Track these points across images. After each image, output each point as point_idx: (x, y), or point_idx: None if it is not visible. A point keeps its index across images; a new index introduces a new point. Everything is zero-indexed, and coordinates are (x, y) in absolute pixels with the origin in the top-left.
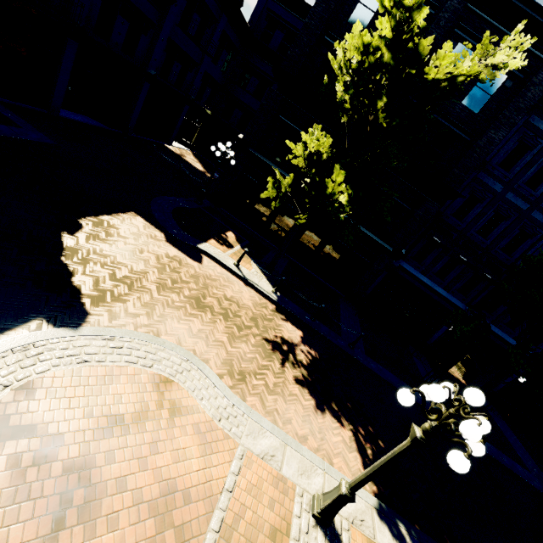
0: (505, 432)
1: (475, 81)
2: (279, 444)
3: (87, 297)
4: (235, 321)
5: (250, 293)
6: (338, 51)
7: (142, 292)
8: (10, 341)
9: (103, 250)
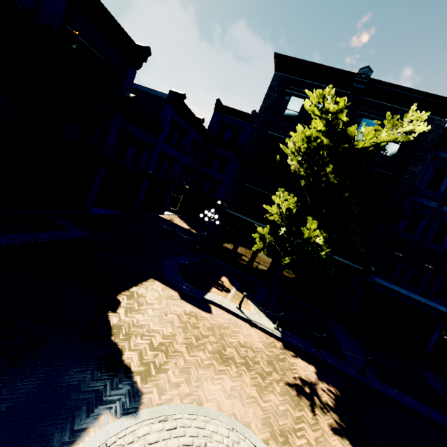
0: None
1: None
2: None
3: (137, 374)
4: (256, 369)
5: (257, 333)
6: (289, 143)
7: (176, 356)
8: (87, 444)
9: (138, 321)
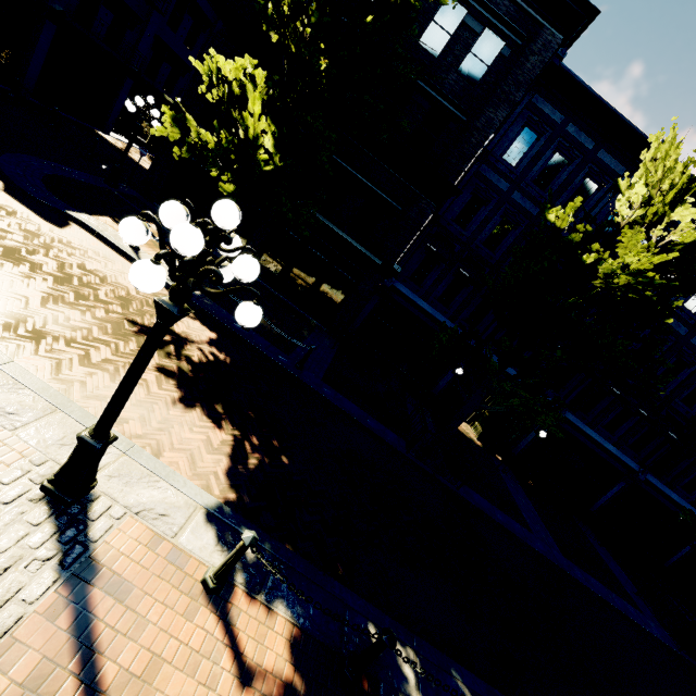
0: (515, 494)
1: (469, 46)
2: (43, 406)
3: None
4: (79, 290)
5: None
6: None
7: None
8: None
9: None
